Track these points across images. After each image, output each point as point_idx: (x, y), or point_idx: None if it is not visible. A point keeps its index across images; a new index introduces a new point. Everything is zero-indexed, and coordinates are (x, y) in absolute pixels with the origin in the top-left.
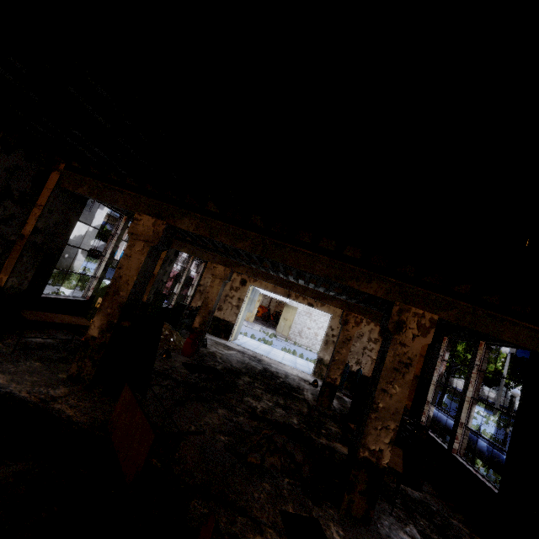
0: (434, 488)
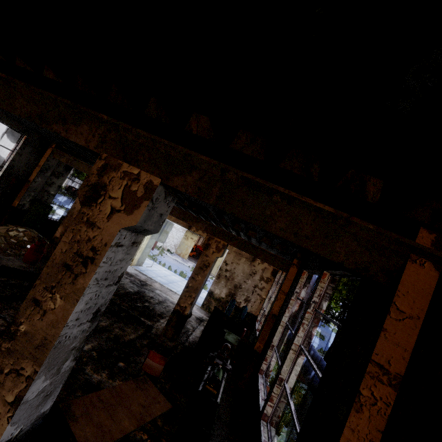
0: None
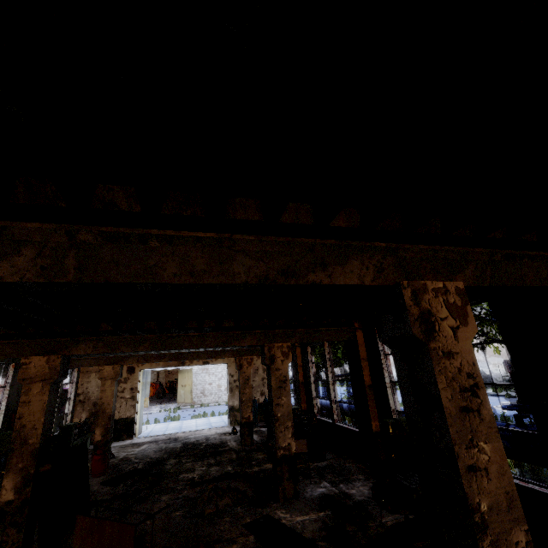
0: (335, 453)
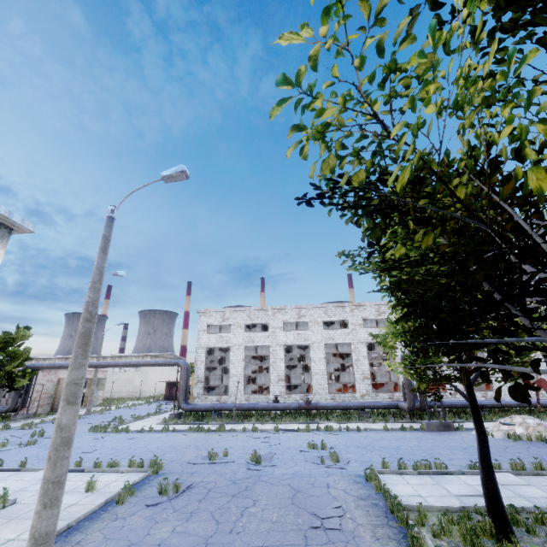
0: None
